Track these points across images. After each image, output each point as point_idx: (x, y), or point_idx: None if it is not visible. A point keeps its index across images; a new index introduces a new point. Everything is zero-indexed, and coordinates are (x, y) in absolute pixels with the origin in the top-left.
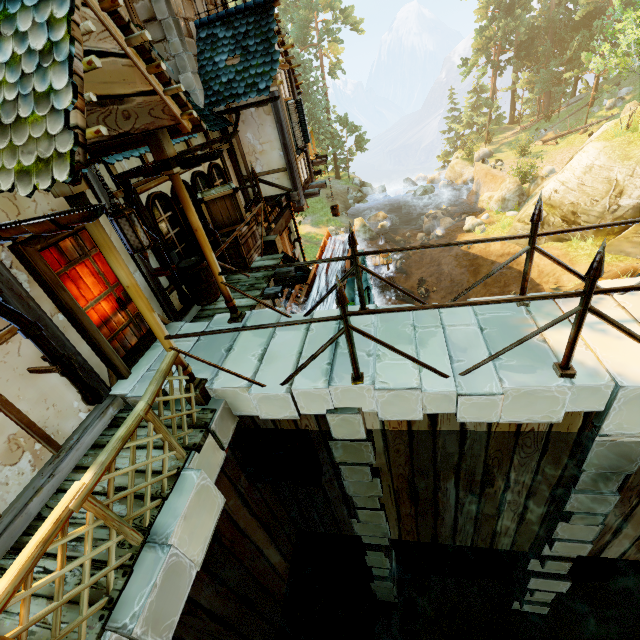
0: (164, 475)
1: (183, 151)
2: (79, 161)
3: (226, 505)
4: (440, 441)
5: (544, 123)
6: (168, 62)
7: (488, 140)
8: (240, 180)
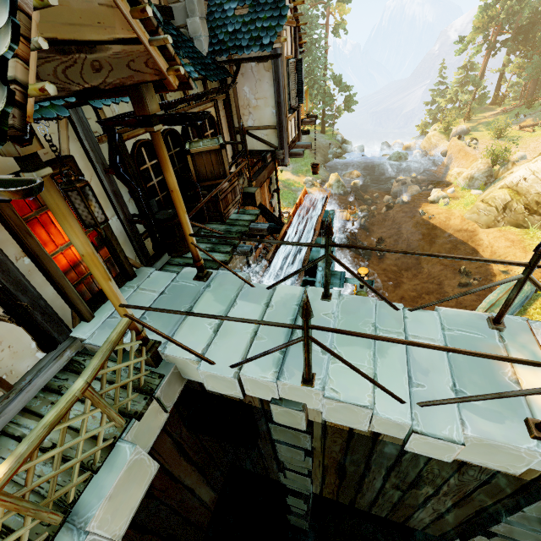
0: (97, 448)
1: (176, 100)
2: (13, 126)
3: (163, 460)
4: (379, 446)
5: (525, 109)
6: (178, 3)
7: (467, 117)
8: (231, 131)
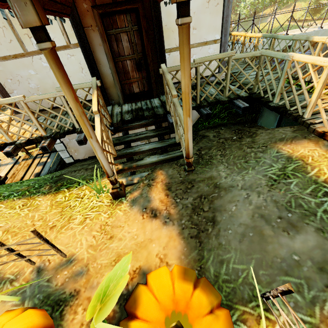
0: None
1: None
2: None
3: None
4: None
5: None
6: None
7: None
8: None
